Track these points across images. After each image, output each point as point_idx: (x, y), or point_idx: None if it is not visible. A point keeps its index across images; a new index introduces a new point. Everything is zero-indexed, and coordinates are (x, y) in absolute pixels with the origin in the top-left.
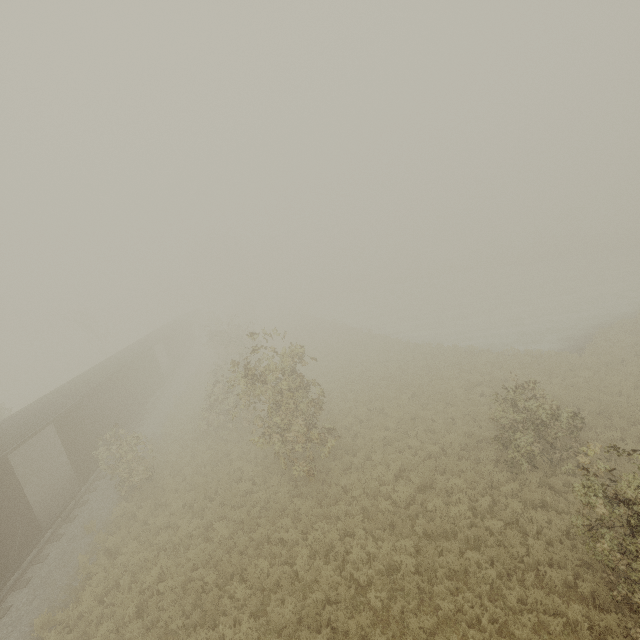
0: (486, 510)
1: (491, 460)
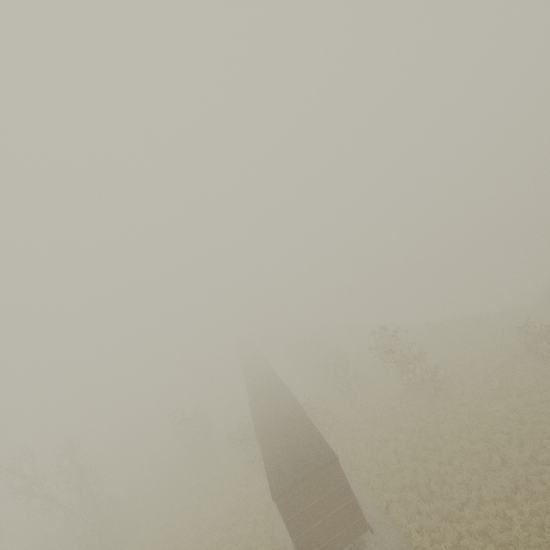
0: (541, 380)
1: (530, 361)
